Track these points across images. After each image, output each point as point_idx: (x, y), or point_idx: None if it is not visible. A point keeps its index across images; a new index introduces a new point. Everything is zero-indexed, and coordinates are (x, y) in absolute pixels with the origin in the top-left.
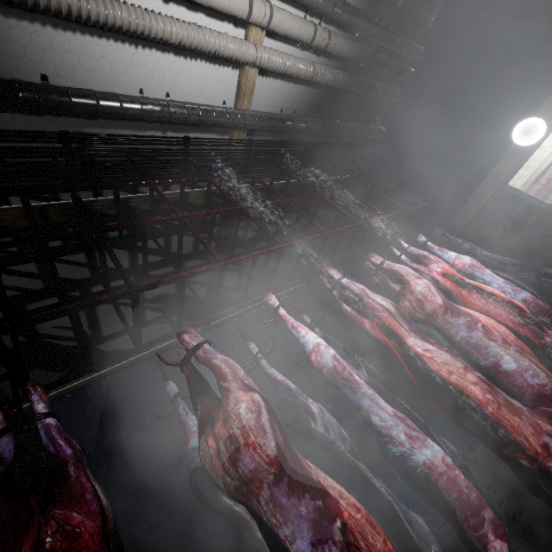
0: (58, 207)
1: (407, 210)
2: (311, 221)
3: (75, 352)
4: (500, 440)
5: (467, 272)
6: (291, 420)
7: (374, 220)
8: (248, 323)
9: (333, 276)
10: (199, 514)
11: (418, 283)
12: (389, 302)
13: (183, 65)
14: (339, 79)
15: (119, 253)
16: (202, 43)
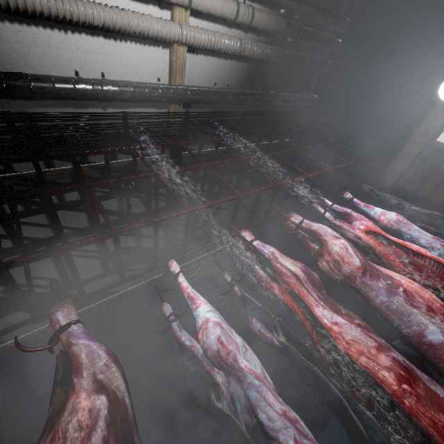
0: (12, 178)
1: (331, 169)
2: (227, 184)
3: (50, 297)
4: (423, 432)
5: (393, 228)
6: (190, 393)
7: (295, 180)
8: (203, 269)
9: (245, 238)
10: (150, 442)
11: (335, 243)
12: (298, 266)
13: (114, 47)
14: (267, 52)
15: (77, 214)
16: (125, 24)
